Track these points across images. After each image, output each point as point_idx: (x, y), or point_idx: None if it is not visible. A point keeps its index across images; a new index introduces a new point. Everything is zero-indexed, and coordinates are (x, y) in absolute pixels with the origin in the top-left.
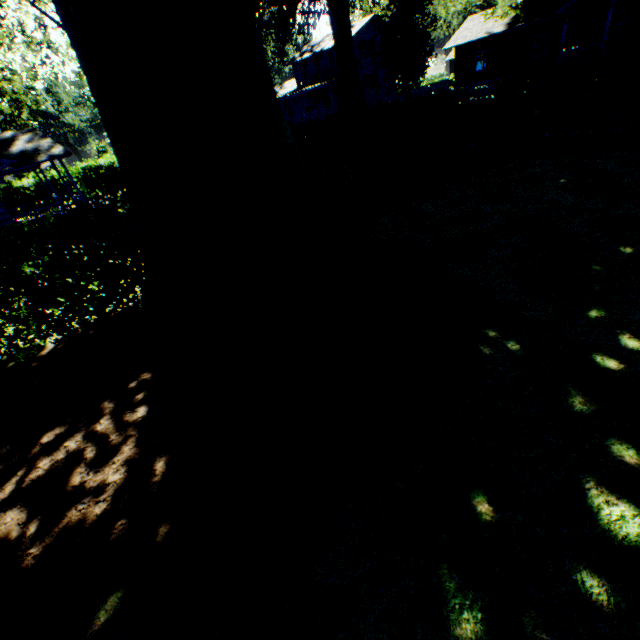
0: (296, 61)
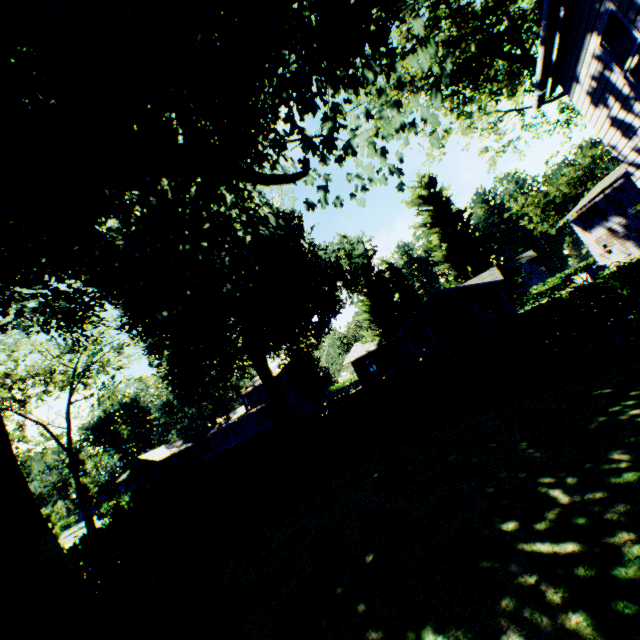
0: (242, 393)
